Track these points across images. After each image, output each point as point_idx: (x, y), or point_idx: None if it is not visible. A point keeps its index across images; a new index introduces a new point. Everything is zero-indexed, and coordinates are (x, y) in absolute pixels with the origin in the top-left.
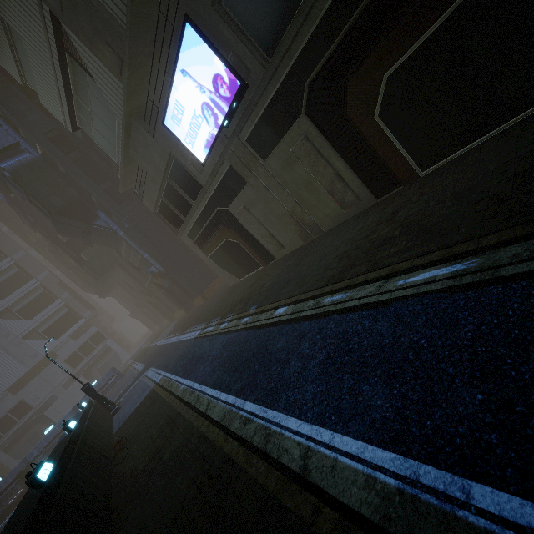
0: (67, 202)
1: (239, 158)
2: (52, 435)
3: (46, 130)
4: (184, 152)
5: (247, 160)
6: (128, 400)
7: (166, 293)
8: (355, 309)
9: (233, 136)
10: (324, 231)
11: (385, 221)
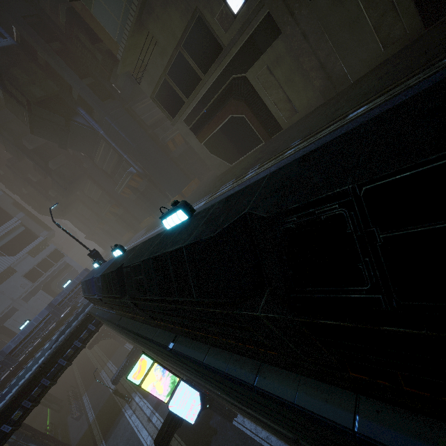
0: (46, 93)
1: None
2: (29, 329)
3: (24, 14)
4: (214, 4)
5: (292, 1)
6: None
7: (141, 196)
8: None
9: None
10: (352, 82)
11: None
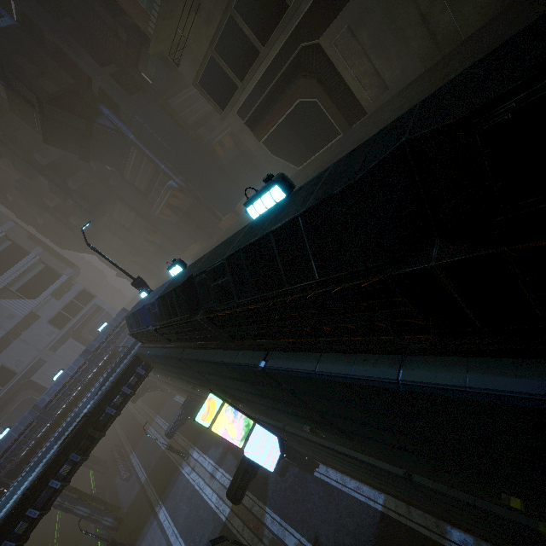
0: (60, 88)
1: None
2: (64, 380)
3: None
4: None
5: None
6: None
7: (184, 218)
8: None
9: None
10: (463, 39)
11: None
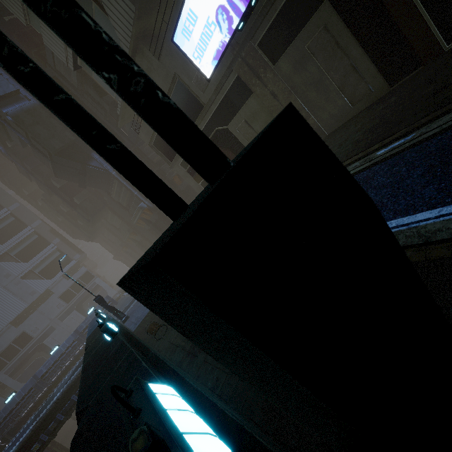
0: (64, 144)
1: (248, 65)
2: (57, 355)
3: None
4: (190, 70)
5: (256, 66)
6: (136, 309)
7: (153, 227)
8: (441, 132)
9: (245, 41)
10: (327, 134)
11: (419, 87)
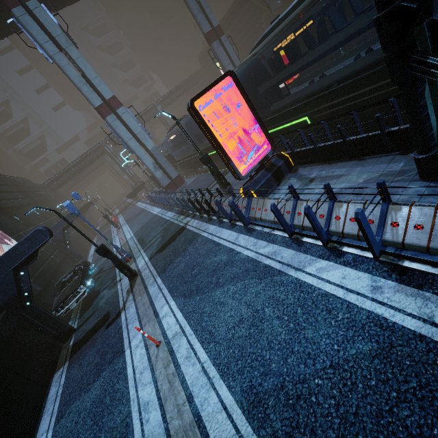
0: None
1: None
2: None
3: None
4: None
5: None
6: None
7: None
8: None
9: None
10: None
11: None
